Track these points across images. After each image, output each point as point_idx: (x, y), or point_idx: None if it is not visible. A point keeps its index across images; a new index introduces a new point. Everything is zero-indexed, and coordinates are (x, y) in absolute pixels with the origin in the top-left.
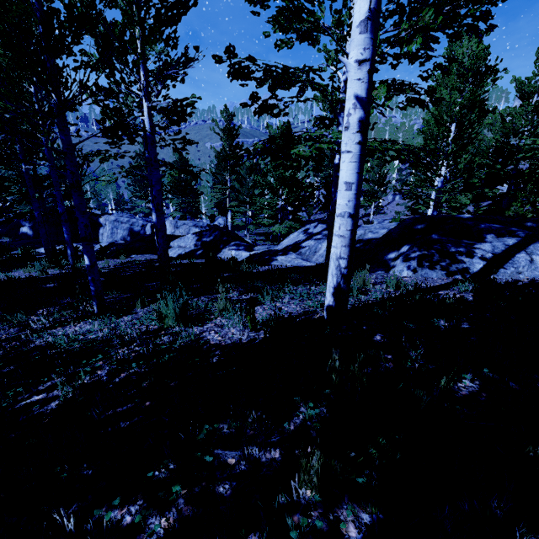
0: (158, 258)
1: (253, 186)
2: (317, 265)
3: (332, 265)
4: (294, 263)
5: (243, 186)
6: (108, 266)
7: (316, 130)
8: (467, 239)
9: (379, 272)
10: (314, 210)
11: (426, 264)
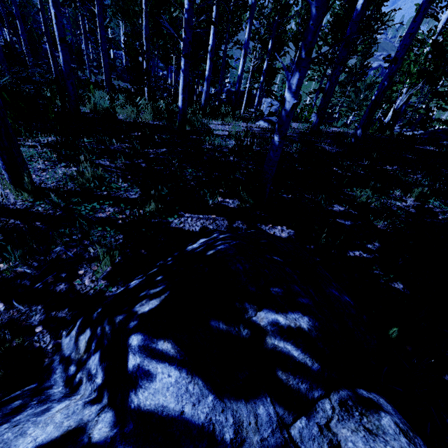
0: None
1: (365, 99)
2: None
3: (387, 118)
4: None
5: (357, 97)
6: None
7: None
8: None
9: None
10: None
11: None
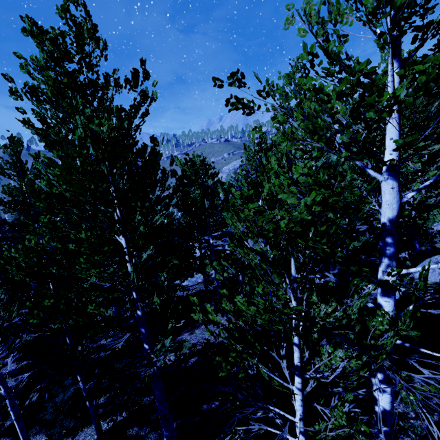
0: None
1: None
2: None
3: None
4: None
5: None
6: None
7: None
8: None
9: None
10: None
11: None
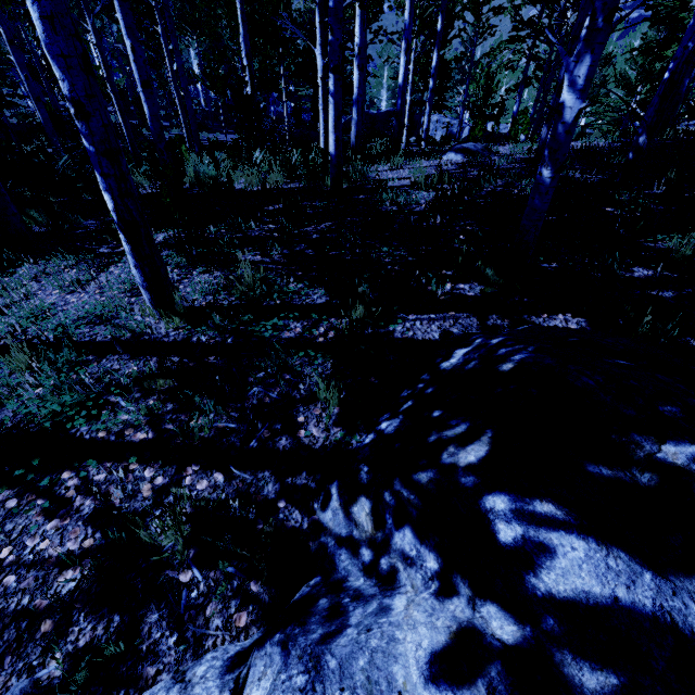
0: None
1: (601, 84)
2: None
3: None
4: None
5: None
6: None
7: None
8: None
9: None
10: None
11: None
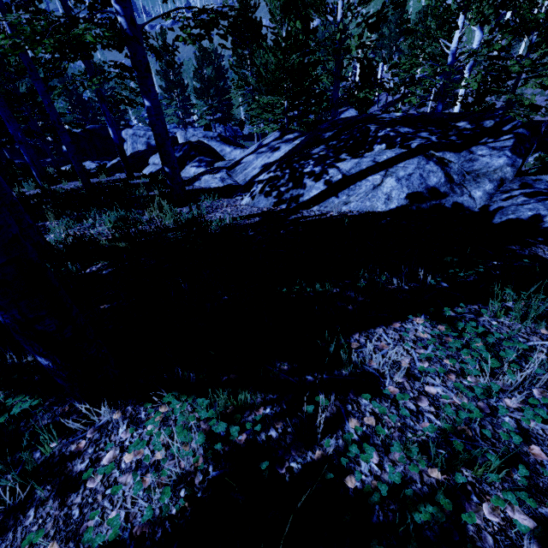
0: (127, 177)
1: None
2: (220, 187)
3: None
4: (207, 184)
5: None
6: (77, 186)
7: (164, 0)
8: (351, 153)
9: (236, 198)
10: (373, 107)
11: (266, 190)
